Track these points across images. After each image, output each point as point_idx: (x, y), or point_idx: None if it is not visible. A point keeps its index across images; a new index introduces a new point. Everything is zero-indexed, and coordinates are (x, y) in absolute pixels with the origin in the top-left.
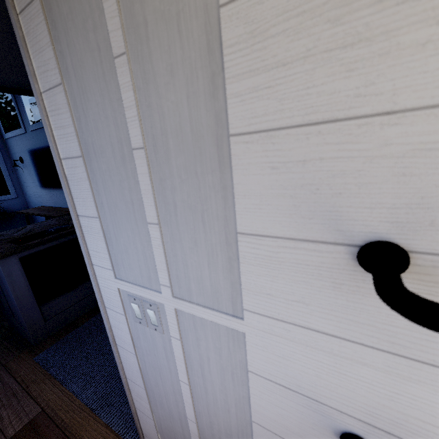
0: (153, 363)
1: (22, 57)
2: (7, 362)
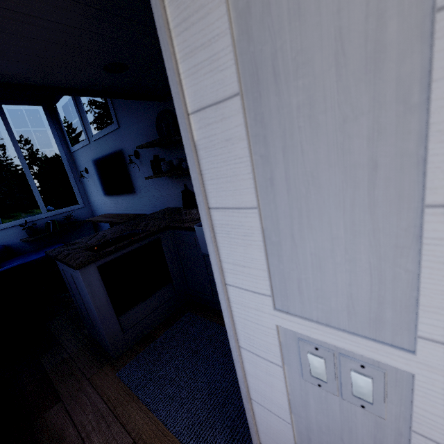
0: None
1: None
2: (92, 376)
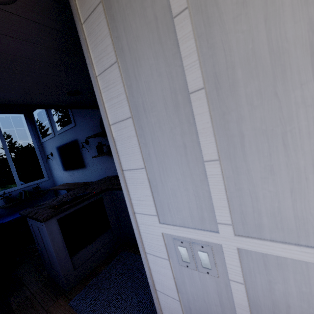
0: (202, 310)
1: (84, 53)
2: (49, 307)
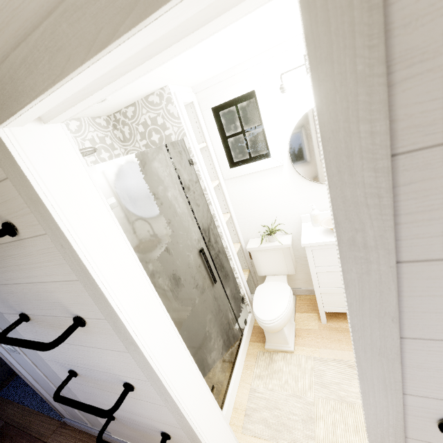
0: (30, 369)
1: None
2: None
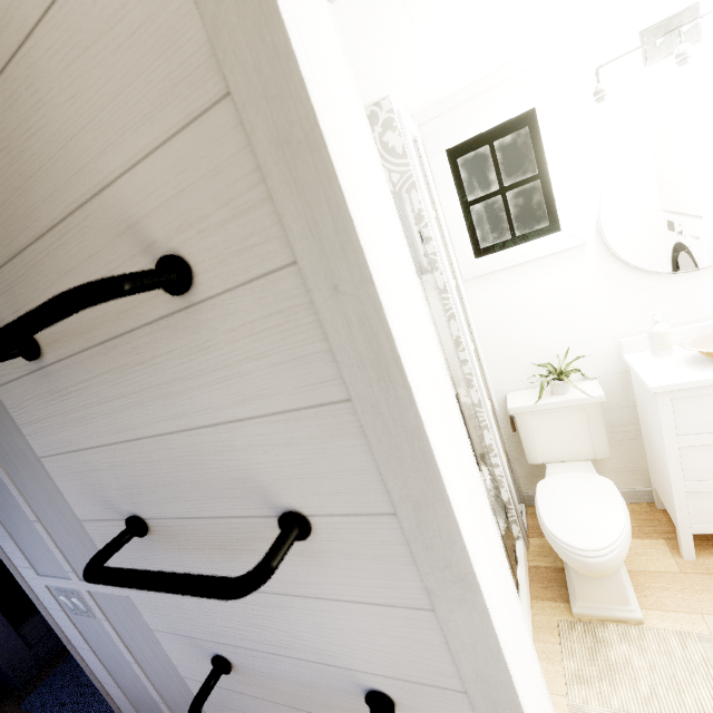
0: (108, 653)
1: None
2: None
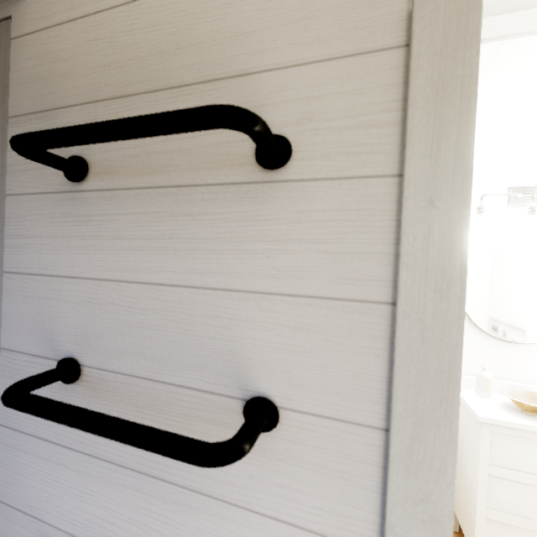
0: None
1: None
2: None
